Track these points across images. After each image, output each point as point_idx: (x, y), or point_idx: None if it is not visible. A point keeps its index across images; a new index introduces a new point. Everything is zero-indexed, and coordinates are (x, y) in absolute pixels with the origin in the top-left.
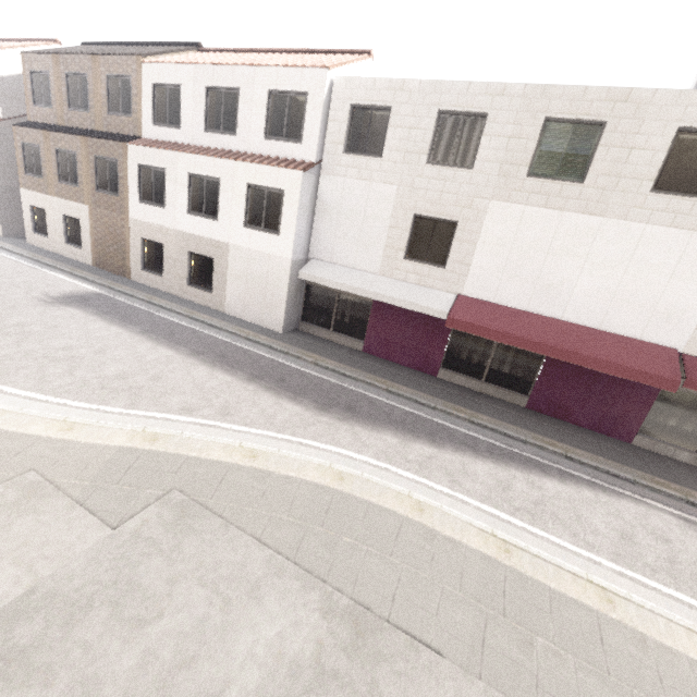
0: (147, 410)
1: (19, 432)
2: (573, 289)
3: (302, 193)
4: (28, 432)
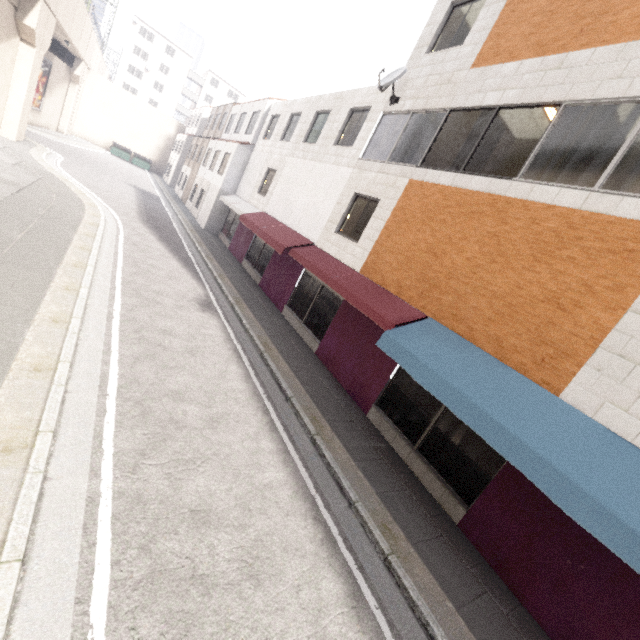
0: (84, 186)
1: (39, 163)
2: (295, 205)
3: (236, 155)
4: (41, 164)
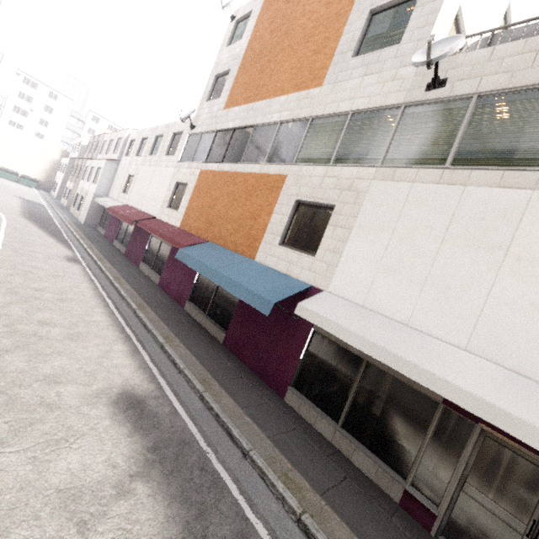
0: None
1: None
2: (145, 196)
3: (106, 168)
4: None
